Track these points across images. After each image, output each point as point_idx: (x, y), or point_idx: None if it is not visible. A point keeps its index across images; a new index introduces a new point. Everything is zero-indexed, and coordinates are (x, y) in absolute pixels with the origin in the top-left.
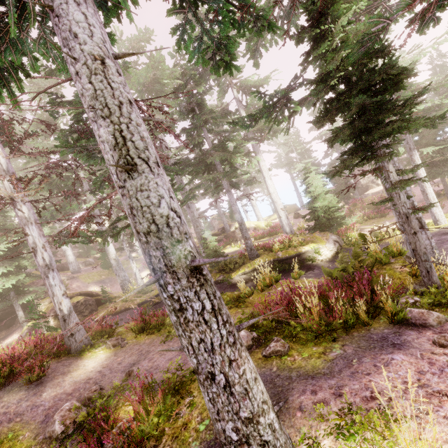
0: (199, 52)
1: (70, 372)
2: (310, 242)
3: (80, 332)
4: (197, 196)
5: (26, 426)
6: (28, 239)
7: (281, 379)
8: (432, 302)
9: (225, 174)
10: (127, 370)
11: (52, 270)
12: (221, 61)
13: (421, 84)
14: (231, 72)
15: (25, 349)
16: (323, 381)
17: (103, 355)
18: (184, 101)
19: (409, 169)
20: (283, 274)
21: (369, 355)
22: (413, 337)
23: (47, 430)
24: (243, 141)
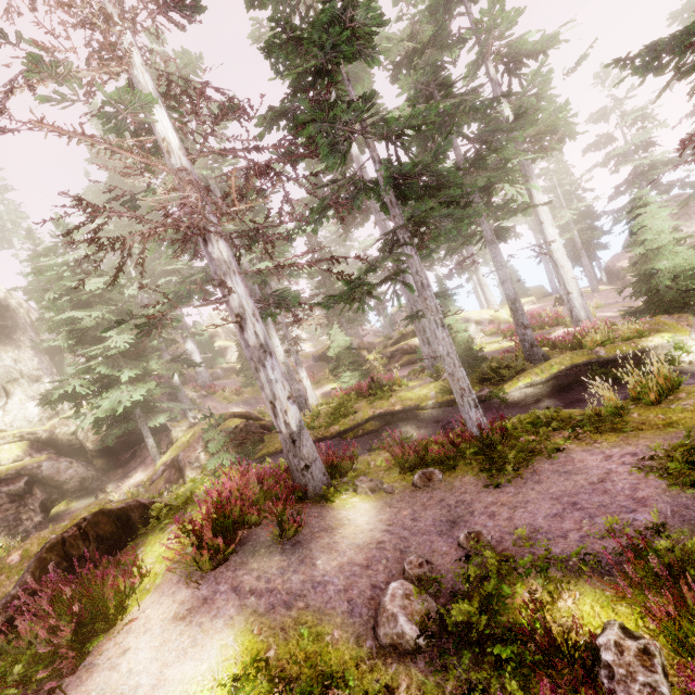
0: None
1: (334, 529)
2: (653, 332)
3: (316, 464)
4: (436, 252)
5: (324, 619)
6: (229, 299)
7: None
8: None
9: (499, 208)
10: (464, 531)
11: (269, 355)
12: None
13: None
14: None
15: (243, 486)
16: None
17: (366, 505)
18: (425, 77)
19: None
20: (612, 386)
21: None
22: None
23: (383, 632)
24: (520, 151)
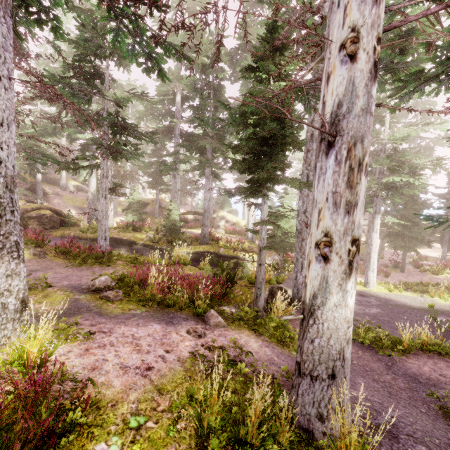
0: (132, 54)
1: None
2: (254, 252)
3: None
4: (179, 170)
5: None
6: None
7: (87, 309)
8: (239, 317)
9: (206, 161)
10: None
11: None
12: (152, 67)
13: (406, 158)
14: (163, 79)
15: None
16: (101, 318)
17: None
18: (200, 80)
19: (277, 214)
20: (214, 267)
21: (148, 319)
22: (188, 323)
23: None
24: None
